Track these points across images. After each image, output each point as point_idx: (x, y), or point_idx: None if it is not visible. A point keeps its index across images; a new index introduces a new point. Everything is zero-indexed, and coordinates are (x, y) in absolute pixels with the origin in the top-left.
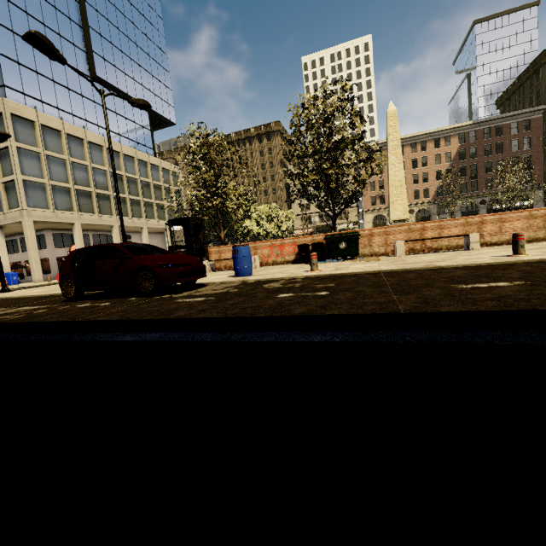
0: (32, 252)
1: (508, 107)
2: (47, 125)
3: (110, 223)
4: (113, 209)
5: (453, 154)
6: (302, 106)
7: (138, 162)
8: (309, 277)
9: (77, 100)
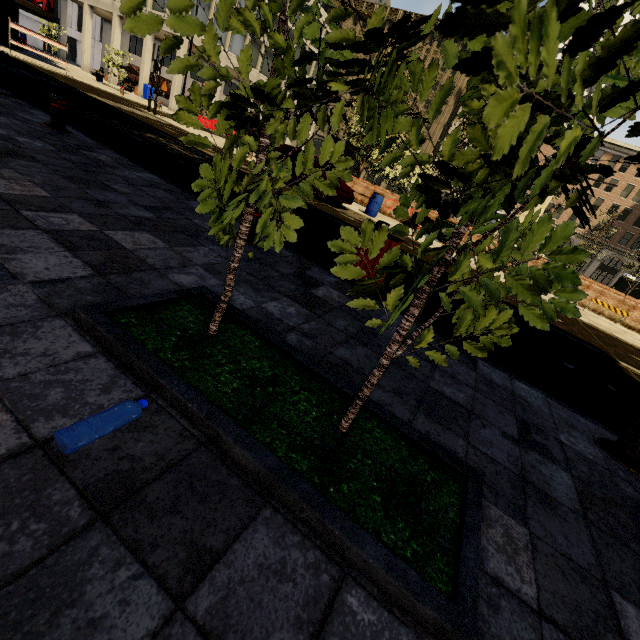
0: (178, 77)
1: None
2: None
3: (250, 78)
4: (260, 62)
5: None
6: None
7: None
8: (409, 238)
9: None
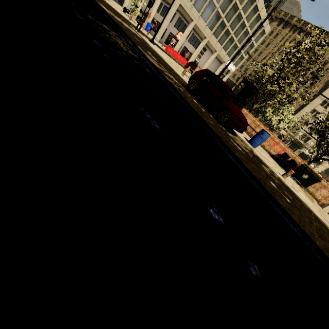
0: (166, 22)
1: None
2: None
3: (206, 35)
4: (215, 28)
5: None
6: None
7: (254, 6)
8: (280, 179)
9: None
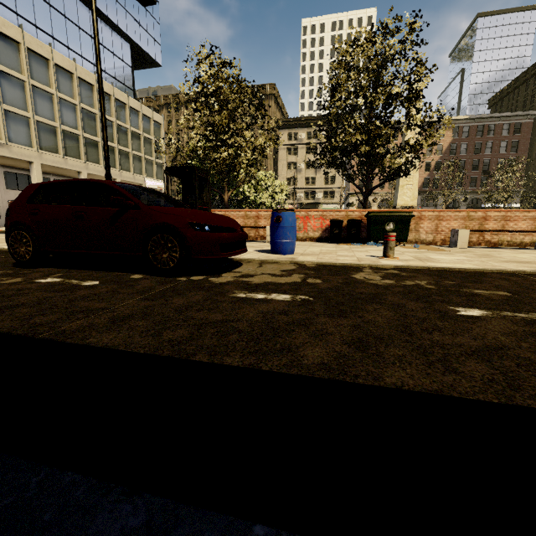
0: None
1: (500, 108)
2: (1, 31)
3: (77, 169)
4: (82, 152)
5: (445, 147)
6: (354, 42)
7: (115, 102)
8: (403, 268)
9: (42, 8)
